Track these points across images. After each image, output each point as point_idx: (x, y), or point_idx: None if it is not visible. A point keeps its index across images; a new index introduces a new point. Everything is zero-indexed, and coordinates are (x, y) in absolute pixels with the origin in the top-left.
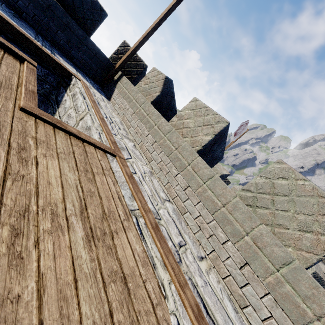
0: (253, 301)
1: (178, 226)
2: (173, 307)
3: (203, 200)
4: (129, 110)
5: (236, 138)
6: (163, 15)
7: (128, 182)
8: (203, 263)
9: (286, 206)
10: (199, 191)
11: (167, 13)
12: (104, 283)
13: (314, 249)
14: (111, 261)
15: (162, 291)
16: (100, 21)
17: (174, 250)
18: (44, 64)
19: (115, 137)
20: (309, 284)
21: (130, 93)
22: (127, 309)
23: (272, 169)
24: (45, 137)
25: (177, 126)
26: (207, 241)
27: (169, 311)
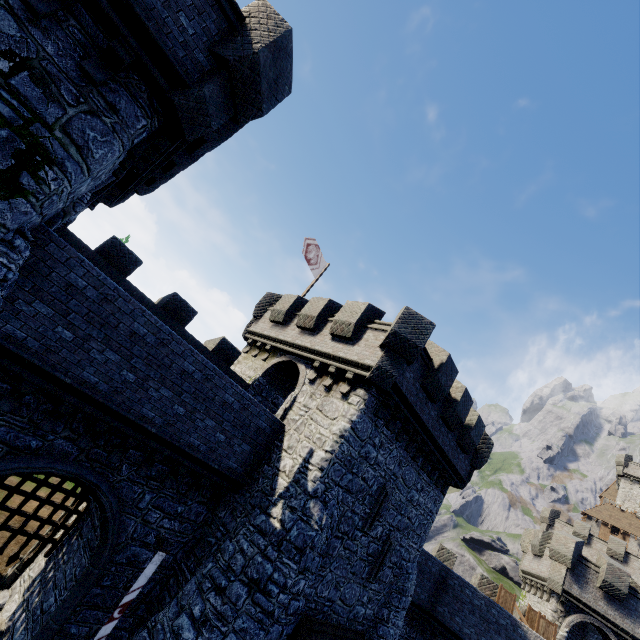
0: None
1: None
2: None
3: None
4: None
5: (317, 274)
6: None
7: None
8: None
9: None
10: None
11: None
12: None
13: None
14: None
15: None
16: None
17: None
18: None
19: None
20: None
21: None
22: None
23: None
24: None
25: None
26: None
27: None
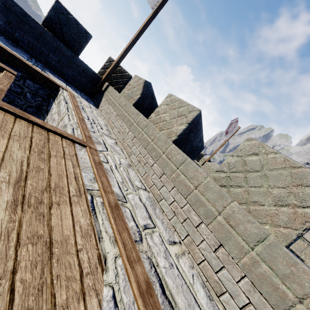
0: (230, 287)
1: (149, 211)
2: (113, 280)
3: (177, 185)
4: (113, 114)
5: (229, 136)
6: (140, 31)
7: (93, 167)
8: (175, 247)
9: (259, 182)
10: (173, 177)
11: (143, 28)
12: (19, 244)
13: (292, 224)
14: (38, 226)
15: (102, 263)
16: (86, 42)
17: (136, 230)
18: (35, 80)
19: (93, 133)
20: (286, 260)
21: (115, 99)
22: (40, 271)
23: (242, 147)
24: (1, 122)
25: (155, 121)
26: (181, 226)
27: (105, 282)
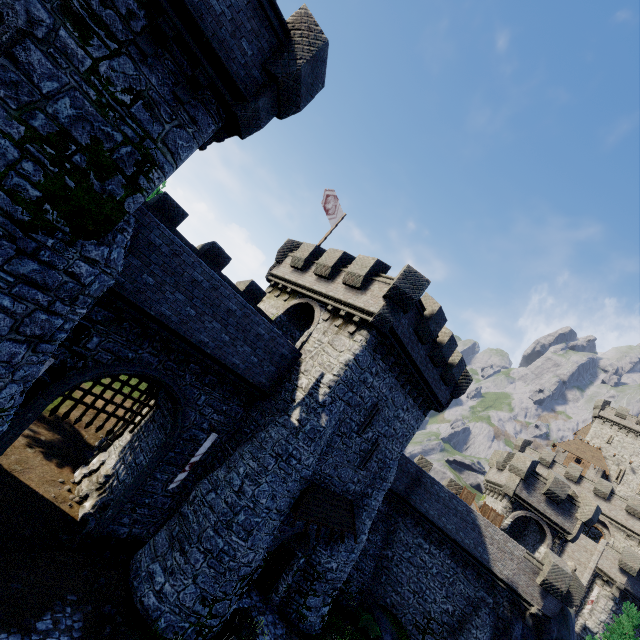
0: None
1: None
2: None
3: None
4: None
5: (334, 223)
6: None
7: None
8: None
9: None
10: None
11: None
12: None
13: None
14: None
15: None
16: None
17: None
18: None
19: None
20: None
21: None
22: None
23: None
24: None
25: None
26: None
27: None
